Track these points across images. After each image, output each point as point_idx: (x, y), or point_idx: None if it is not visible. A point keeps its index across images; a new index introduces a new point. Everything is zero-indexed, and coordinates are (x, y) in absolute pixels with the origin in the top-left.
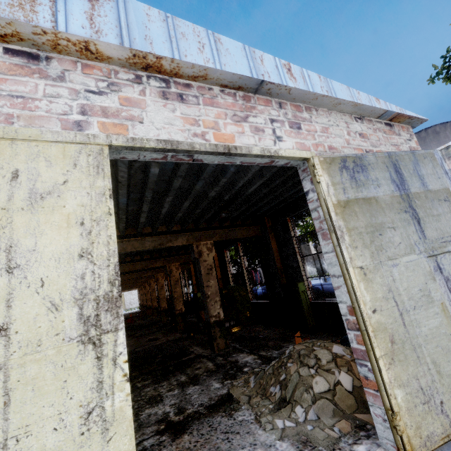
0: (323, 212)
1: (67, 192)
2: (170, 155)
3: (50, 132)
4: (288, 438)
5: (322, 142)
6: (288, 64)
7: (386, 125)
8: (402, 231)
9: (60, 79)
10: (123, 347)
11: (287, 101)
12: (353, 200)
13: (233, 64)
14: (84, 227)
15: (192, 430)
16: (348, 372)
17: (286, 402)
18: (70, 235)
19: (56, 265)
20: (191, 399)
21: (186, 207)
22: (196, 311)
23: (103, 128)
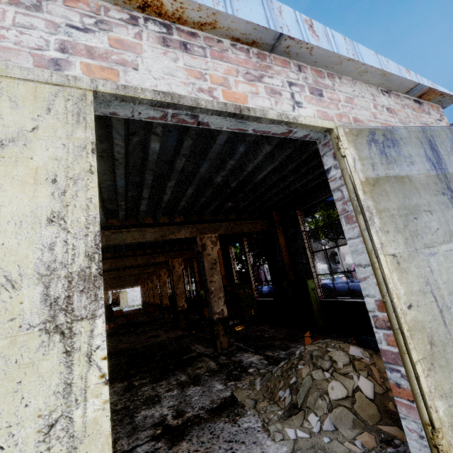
0: (348, 191)
1: (36, 140)
2: (171, 113)
3: (18, 67)
4: (302, 452)
5: (346, 113)
6: (310, 20)
7: (415, 102)
8: (440, 215)
9: (36, 9)
10: (102, 340)
11: (307, 65)
12: (383, 178)
13: (247, 11)
14: (56, 186)
15: (191, 436)
16: (368, 377)
17: (297, 408)
18: (37, 194)
19: (16, 230)
20: (191, 401)
21: (190, 194)
22: (198, 309)
23: (88, 71)
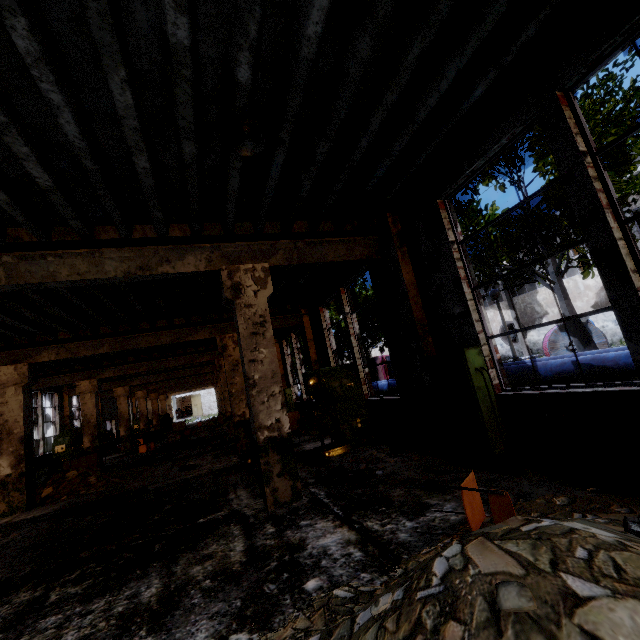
0: None
1: None
2: None
3: None
4: None
5: None
6: None
7: None
8: None
9: None
10: None
11: None
12: None
13: None
14: None
15: None
16: None
17: None
18: None
19: None
20: None
21: (134, 119)
22: None
23: None
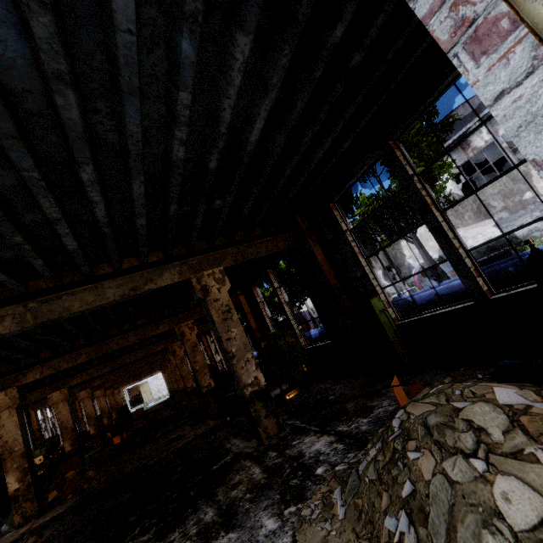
0: None
1: None
2: None
3: None
4: None
5: None
6: None
7: None
8: None
9: None
10: None
11: None
12: None
13: None
14: None
15: None
16: None
17: None
18: None
19: None
20: None
21: (143, 199)
22: None
23: None
